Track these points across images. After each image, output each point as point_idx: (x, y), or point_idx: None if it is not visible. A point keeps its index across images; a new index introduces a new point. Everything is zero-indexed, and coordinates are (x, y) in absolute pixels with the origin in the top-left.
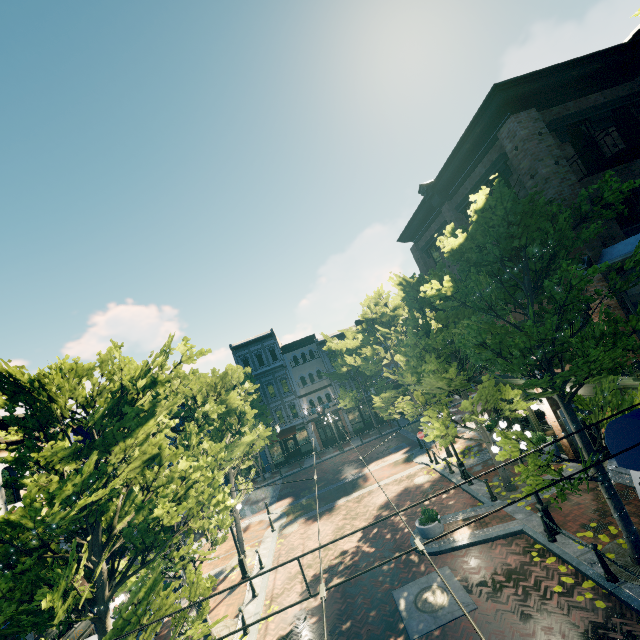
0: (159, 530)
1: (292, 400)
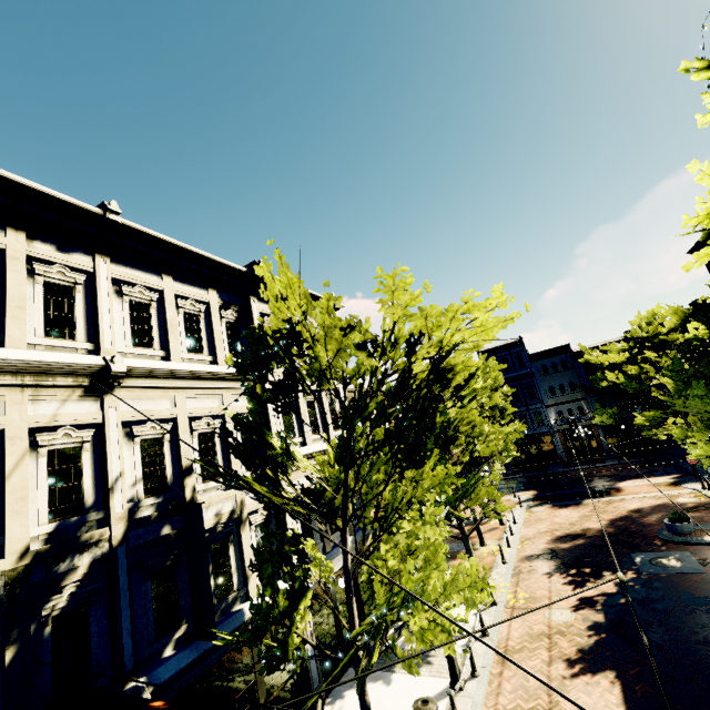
0: (476, 458)
1: (538, 408)
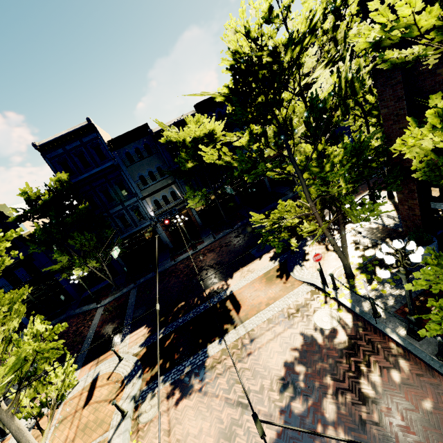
0: None
1: (134, 203)
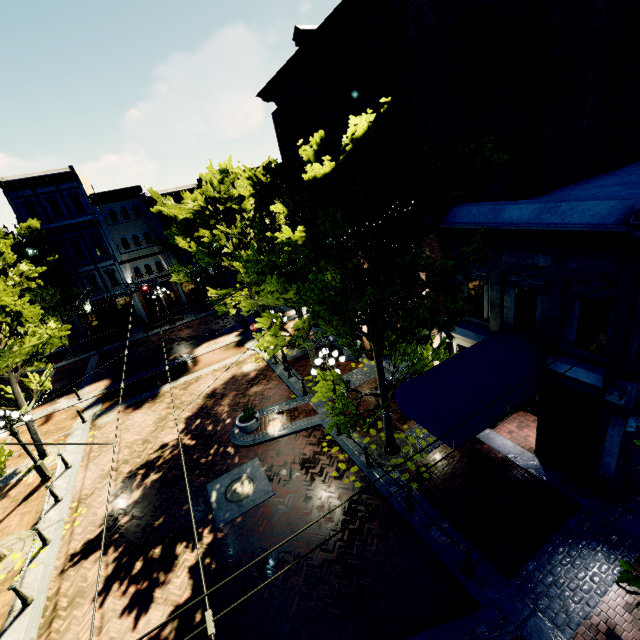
0: None
1: (110, 266)
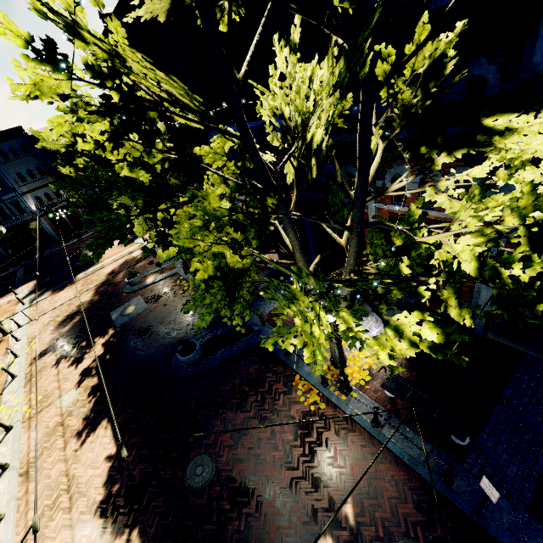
0: None
1: (13, 198)
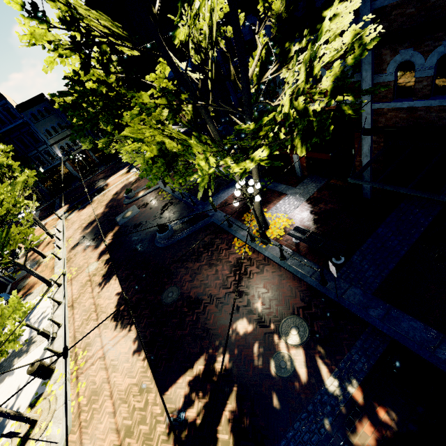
0: None
1: (45, 148)
